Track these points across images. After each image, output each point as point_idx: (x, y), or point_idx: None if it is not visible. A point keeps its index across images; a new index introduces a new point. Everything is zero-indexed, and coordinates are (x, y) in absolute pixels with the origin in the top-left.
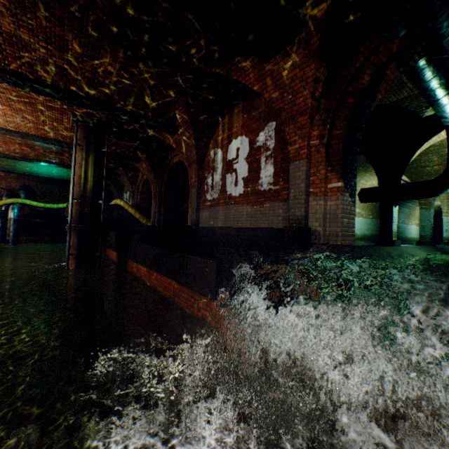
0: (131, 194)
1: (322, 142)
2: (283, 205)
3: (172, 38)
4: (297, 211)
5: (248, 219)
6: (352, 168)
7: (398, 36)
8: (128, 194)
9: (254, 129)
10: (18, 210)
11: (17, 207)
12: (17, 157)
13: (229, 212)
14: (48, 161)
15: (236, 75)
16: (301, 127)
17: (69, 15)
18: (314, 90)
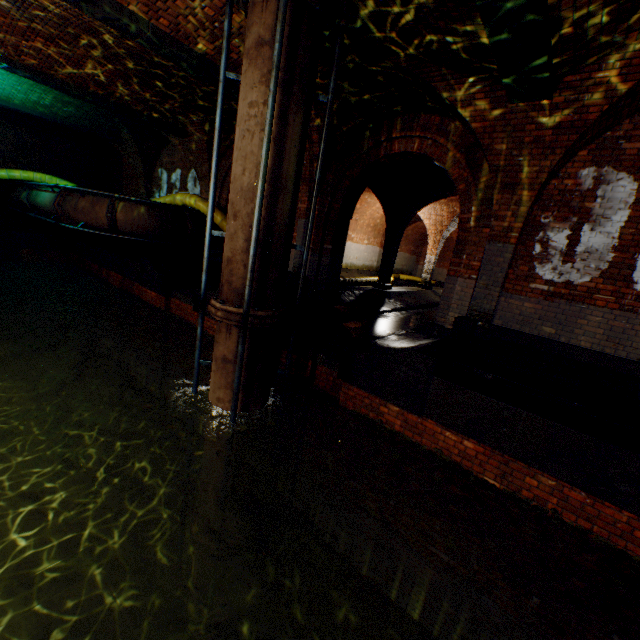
0: (203, 183)
1: None
2: None
3: None
4: None
5: None
6: None
7: None
8: (179, 176)
9: None
10: None
11: None
12: None
13: (630, 327)
14: (6, 55)
15: None
16: None
17: None
18: None
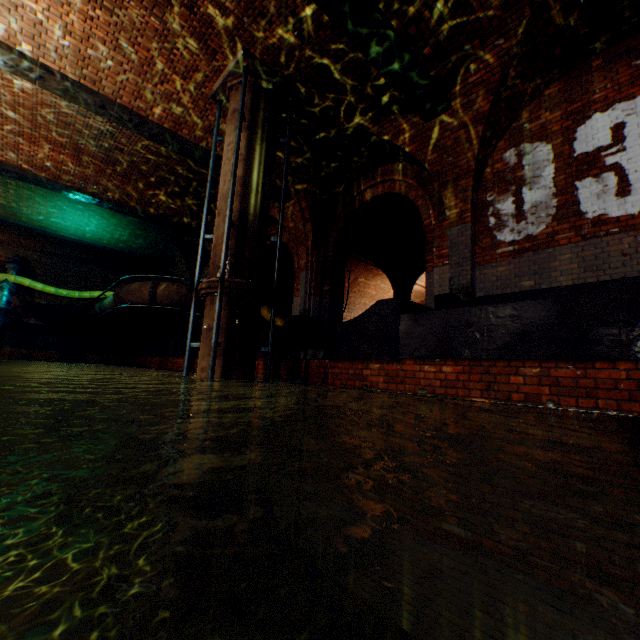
0: None
1: None
2: None
3: None
4: None
5: None
6: None
7: None
8: None
9: None
10: (10, 292)
11: (8, 286)
12: (44, 178)
13: (600, 251)
14: (99, 194)
15: None
16: None
17: None
18: None
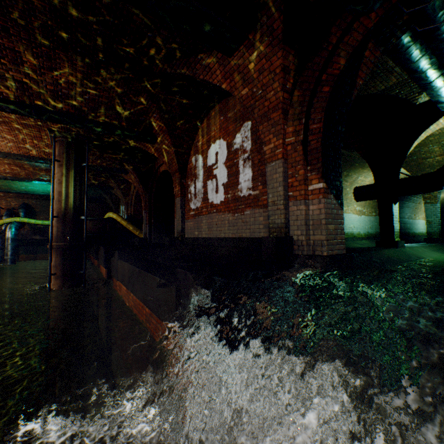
0: (125, 206)
1: (298, 139)
2: (264, 212)
3: (126, 39)
4: (277, 218)
5: (230, 229)
6: (336, 166)
7: (373, 9)
8: (124, 206)
9: (231, 131)
10: (15, 228)
11: (14, 226)
12: (9, 177)
13: (211, 221)
14: (39, 178)
15: (202, 74)
16: (274, 124)
17: (11, 23)
18: (285, 81)
